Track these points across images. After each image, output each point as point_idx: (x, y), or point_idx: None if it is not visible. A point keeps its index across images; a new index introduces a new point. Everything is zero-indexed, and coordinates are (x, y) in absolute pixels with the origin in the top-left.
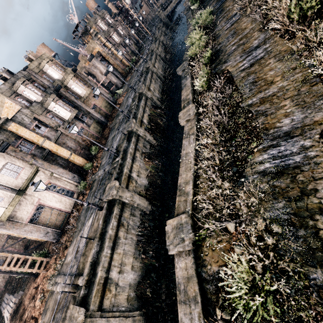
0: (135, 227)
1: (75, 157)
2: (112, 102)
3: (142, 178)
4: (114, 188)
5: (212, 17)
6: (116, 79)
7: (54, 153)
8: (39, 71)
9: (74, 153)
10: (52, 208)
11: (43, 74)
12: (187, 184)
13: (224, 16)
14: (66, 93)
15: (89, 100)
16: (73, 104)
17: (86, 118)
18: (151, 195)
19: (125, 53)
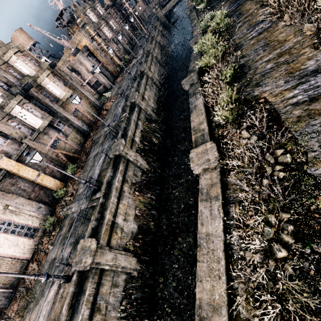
0: (116, 306)
1: (45, 178)
2: (98, 107)
3: (129, 222)
4: (88, 254)
5: (229, 21)
6: (104, 79)
7: (15, 174)
8: (2, 64)
9: (44, 172)
10: (2, 256)
11: (9, 68)
12: (216, 314)
13: (245, 22)
14: (39, 94)
15: (69, 103)
16: (47, 108)
17: (64, 126)
18: (141, 247)
19: (116, 50)
